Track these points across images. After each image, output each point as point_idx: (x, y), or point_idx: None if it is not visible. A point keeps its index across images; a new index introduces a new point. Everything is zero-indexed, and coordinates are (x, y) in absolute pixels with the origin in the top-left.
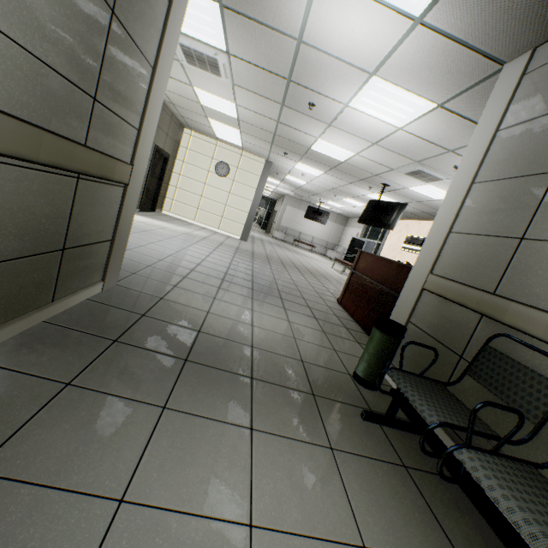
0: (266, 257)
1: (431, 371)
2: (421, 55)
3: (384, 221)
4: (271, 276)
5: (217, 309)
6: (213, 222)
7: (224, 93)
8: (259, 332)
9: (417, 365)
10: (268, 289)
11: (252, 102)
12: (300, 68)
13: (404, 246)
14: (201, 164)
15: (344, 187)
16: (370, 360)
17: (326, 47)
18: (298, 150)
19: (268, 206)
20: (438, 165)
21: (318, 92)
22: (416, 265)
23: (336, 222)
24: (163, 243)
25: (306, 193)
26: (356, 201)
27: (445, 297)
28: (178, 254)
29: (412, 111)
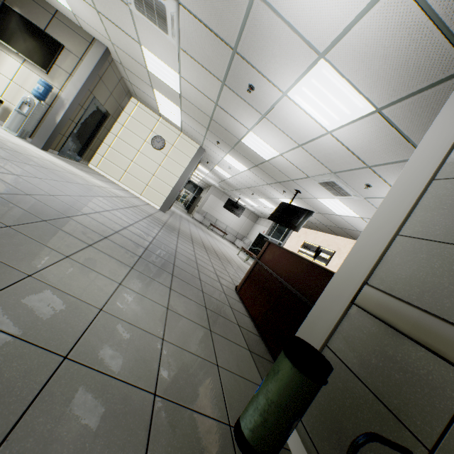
0: (178, 230)
1: (365, 453)
2: (383, 34)
3: (292, 222)
4: (174, 248)
5: (56, 273)
6: (137, 187)
7: (170, 59)
8: (105, 324)
9: (336, 427)
10: (161, 261)
11: (195, 74)
12: (249, 35)
13: (301, 249)
14: (140, 133)
15: (262, 186)
16: (268, 414)
17: (282, 6)
18: (229, 140)
19: (195, 192)
20: (352, 180)
21: (260, 73)
22: (343, 269)
23: (249, 218)
24: (55, 183)
25: (229, 187)
26: (269, 203)
27: (395, 327)
28: (65, 197)
29: (347, 113)
